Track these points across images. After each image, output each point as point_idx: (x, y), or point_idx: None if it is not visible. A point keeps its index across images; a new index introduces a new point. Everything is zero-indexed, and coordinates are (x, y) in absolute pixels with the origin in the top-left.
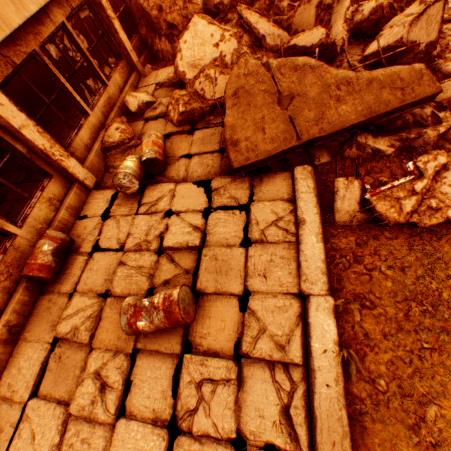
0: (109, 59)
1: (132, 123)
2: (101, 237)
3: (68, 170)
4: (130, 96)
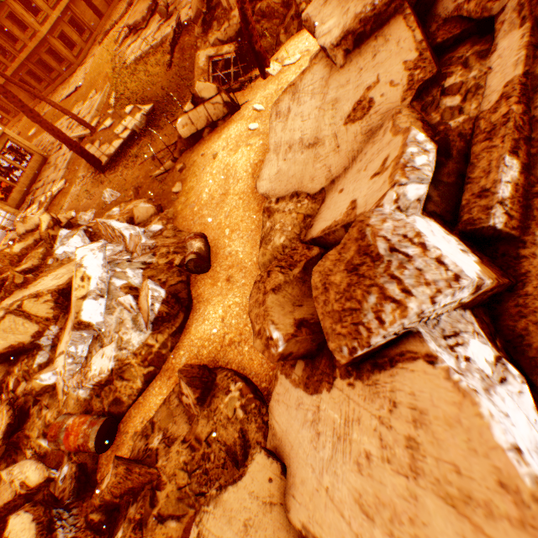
0: None
1: None
2: None
3: None
4: None
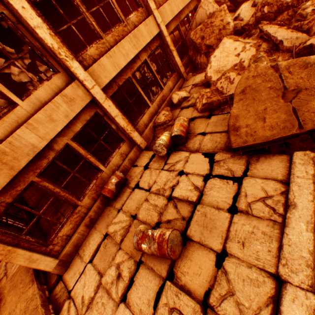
0: (169, 72)
1: (173, 110)
2: (141, 179)
3: (132, 138)
4: (174, 94)
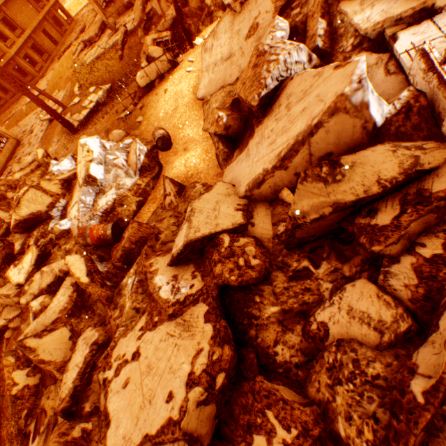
0: None
1: None
2: None
3: None
4: None
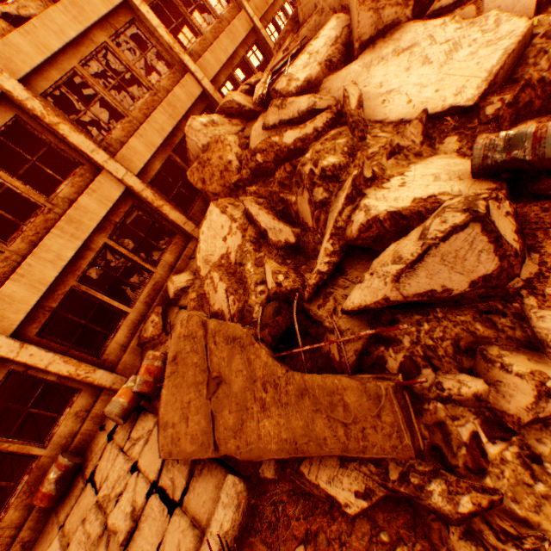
0: None
1: (172, 307)
2: (100, 462)
3: (93, 383)
4: (170, 282)
